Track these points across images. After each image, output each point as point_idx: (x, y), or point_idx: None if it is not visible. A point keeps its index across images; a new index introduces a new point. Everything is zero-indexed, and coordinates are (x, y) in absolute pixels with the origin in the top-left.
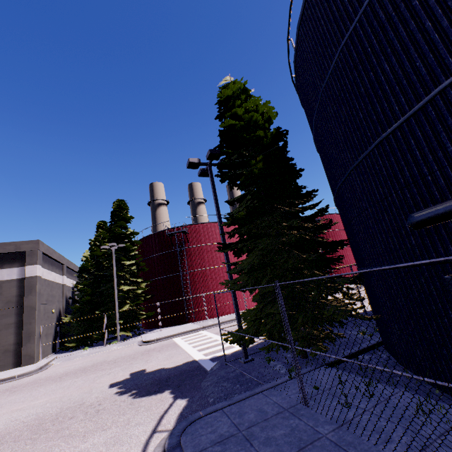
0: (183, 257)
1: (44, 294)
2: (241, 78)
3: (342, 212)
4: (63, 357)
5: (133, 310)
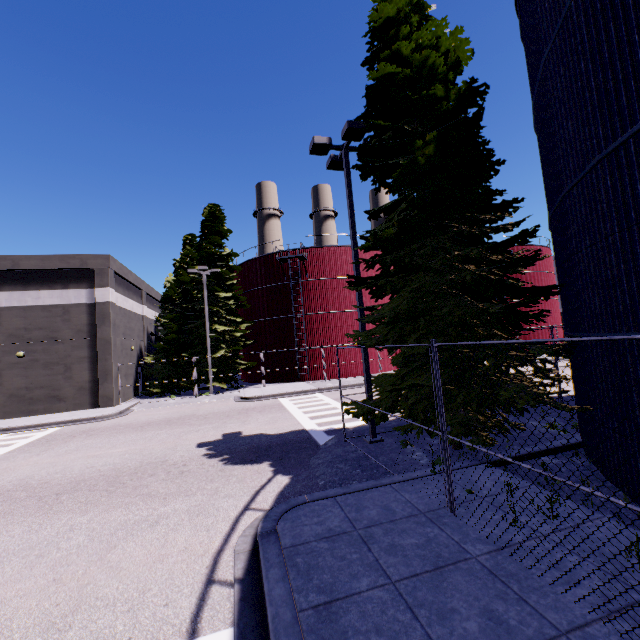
0: (299, 294)
1: (121, 325)
2: None
3: (561, 240)
4: (146, 403)
5: (230, 357)
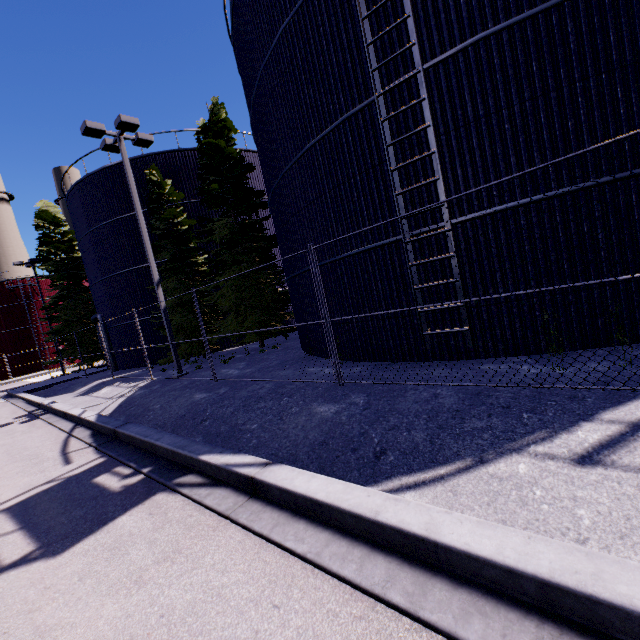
0: (34, 310)
1: None
2: (51, 212)
3: None
4: None
5: None
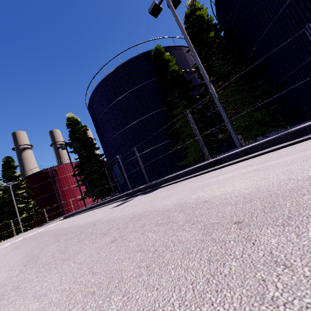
0: (56, 183)
1: None
2: (74, 117)
3: None
4: None
5: (28, 216)
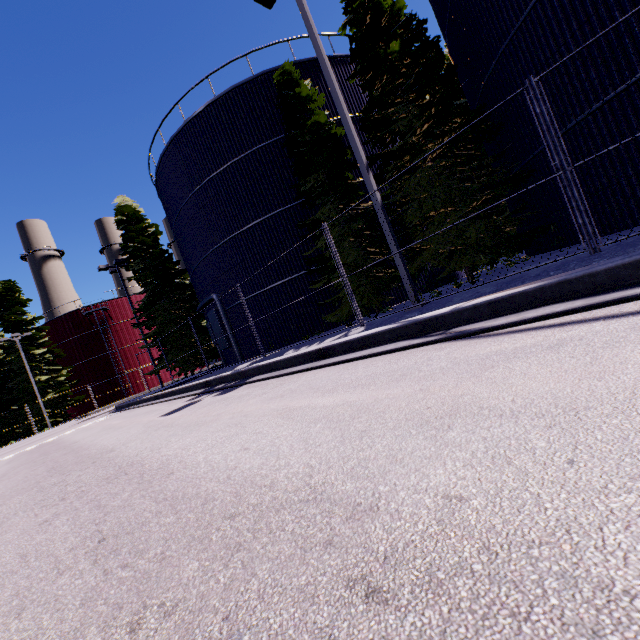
0: (109, 335)
1: None
2: (131, 205)
3: None
4: None
5: (59, 398)
